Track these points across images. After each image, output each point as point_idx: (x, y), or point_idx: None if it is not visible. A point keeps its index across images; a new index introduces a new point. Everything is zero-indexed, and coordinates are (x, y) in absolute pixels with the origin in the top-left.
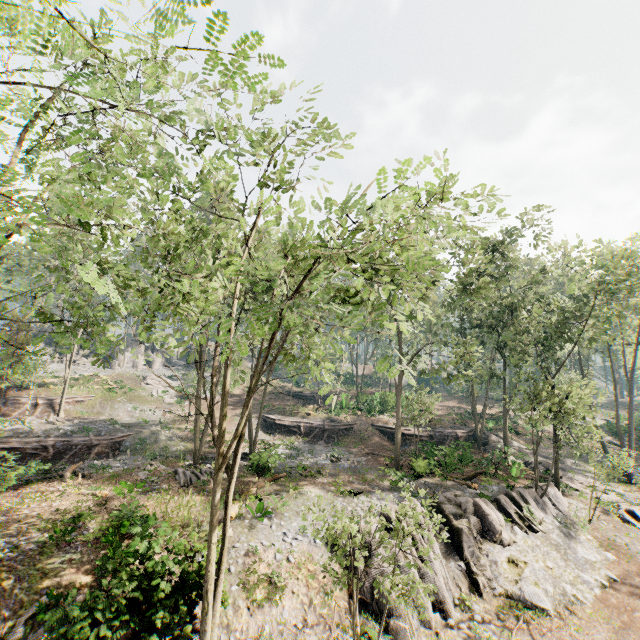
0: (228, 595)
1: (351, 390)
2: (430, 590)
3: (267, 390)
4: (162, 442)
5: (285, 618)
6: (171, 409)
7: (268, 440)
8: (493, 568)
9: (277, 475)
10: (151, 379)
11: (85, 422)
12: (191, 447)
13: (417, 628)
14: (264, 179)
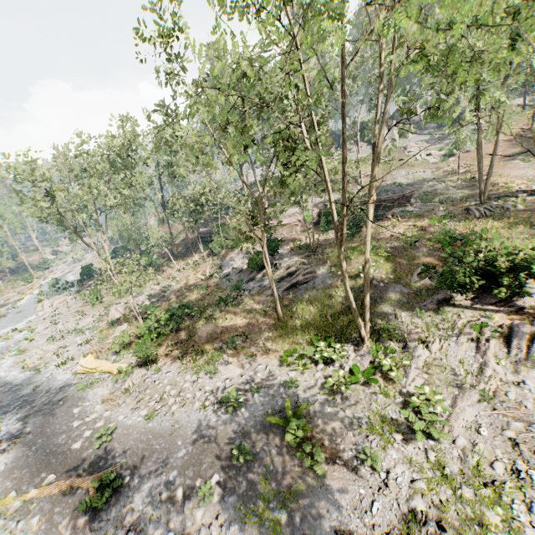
0: None
1: None
2: None
3: None
4: (441, 192)
5: None
6: (437, 167)
7: None
8: None
9: None
10: (411, 147)
11: (380, 187)
12: (469, 193)
13: None
14: None
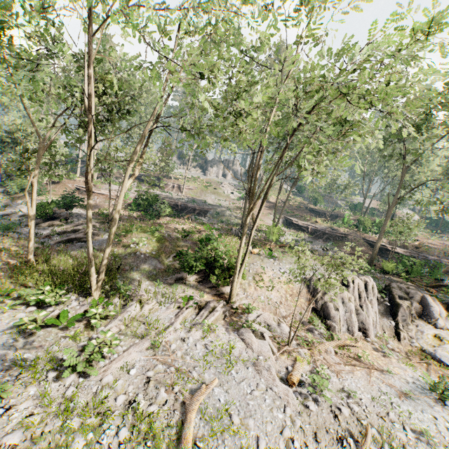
0: (246, 276)
1: (356, 215)
2: (360, 322)
3: (292, 203)
4: (227, 216)
5: (271, 298)
6: (233, 202)
7: (285, 230)
8: (418, 334)
9: (284, 244)
10: (225, 184)
11: (193, 199)
12: (241, 222)
13: (343, 332)
14: (298, 37)
